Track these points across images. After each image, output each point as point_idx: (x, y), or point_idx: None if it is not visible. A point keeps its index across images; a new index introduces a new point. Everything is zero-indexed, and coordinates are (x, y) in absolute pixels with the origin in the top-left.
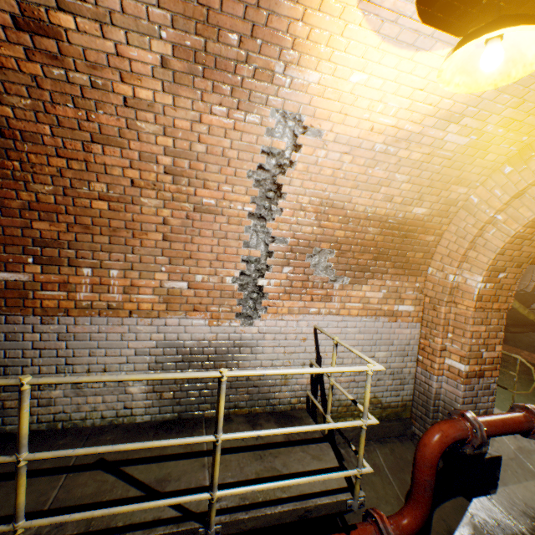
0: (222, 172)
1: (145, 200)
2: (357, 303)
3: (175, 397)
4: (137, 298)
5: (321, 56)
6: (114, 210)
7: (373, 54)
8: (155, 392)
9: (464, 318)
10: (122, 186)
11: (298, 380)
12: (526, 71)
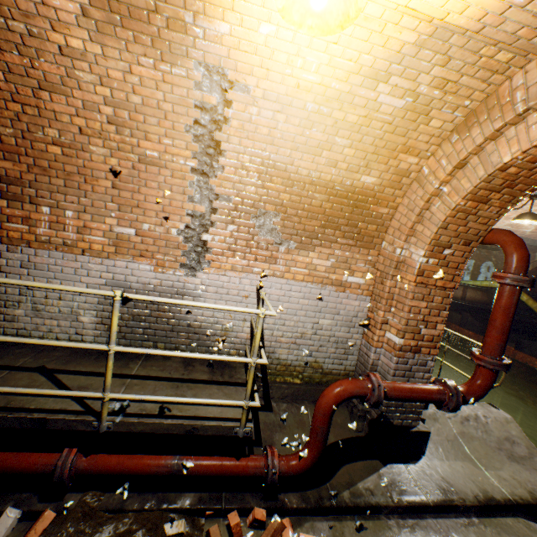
0: (161, 125)
1: (94, 148)
2: (303, 269)
3: (121, 331)
4: (89, 239)
5: (224, 5)
6: (67, 155)
7: (273, 3)
8: (104, 324)
9: (405, 292)
10: (72, 134)
11: (239, 334)
12: (356, 10)
